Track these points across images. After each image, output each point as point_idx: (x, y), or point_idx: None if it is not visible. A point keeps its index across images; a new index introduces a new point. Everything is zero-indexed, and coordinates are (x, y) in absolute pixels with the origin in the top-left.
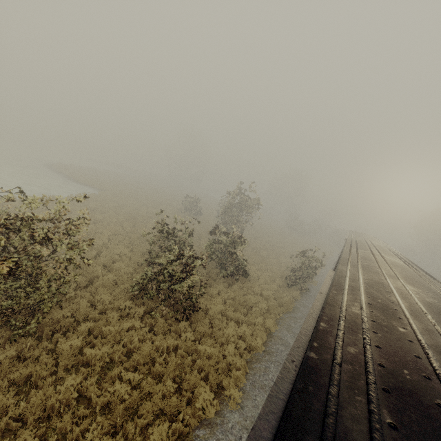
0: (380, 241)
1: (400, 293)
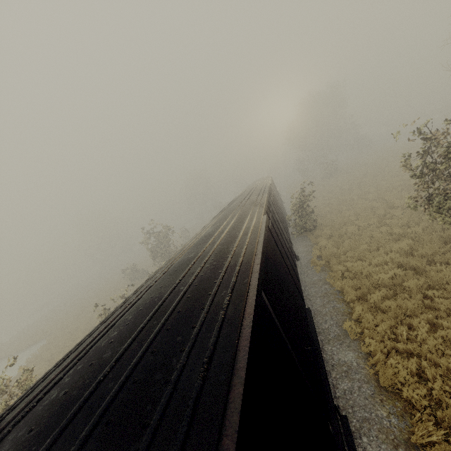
0: (257, 182)
1: (193, 242)
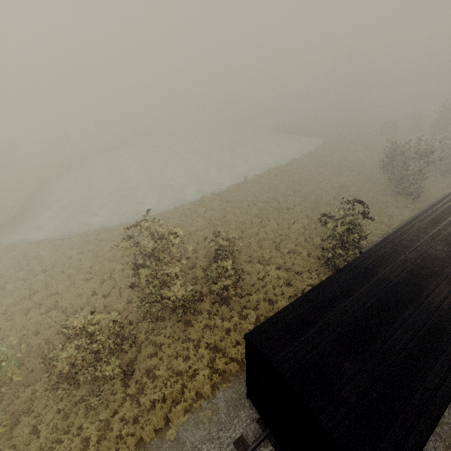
0: None
1: None
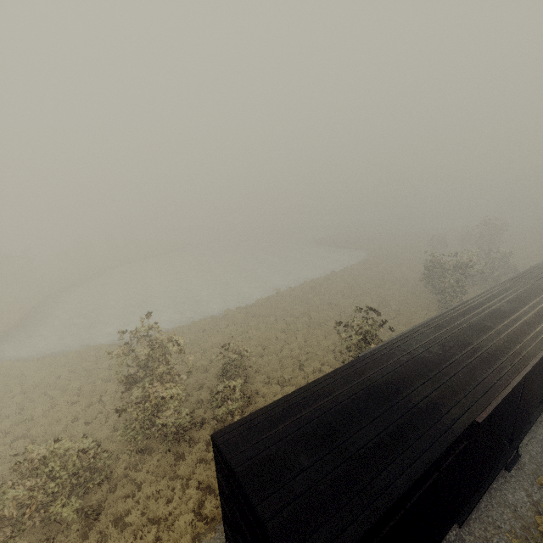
0: None
1: None
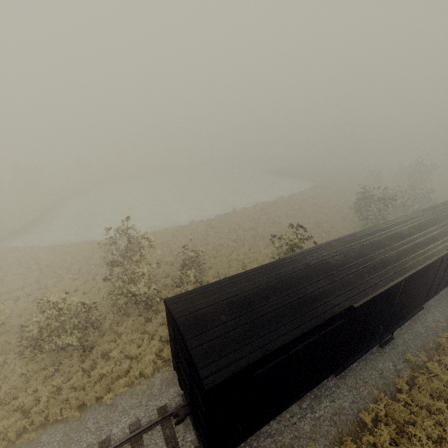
0: None
1: None
